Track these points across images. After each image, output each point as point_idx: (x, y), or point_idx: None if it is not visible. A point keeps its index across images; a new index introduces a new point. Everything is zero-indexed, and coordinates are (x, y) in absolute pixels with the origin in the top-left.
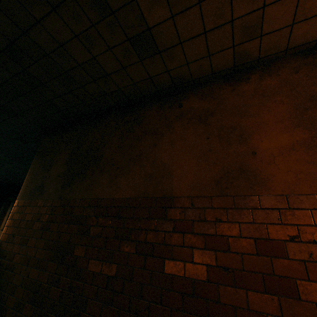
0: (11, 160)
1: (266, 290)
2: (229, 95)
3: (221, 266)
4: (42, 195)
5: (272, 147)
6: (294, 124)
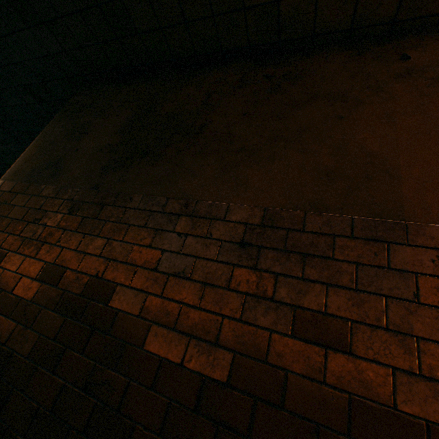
0: (3, 135)
1: None
2: None
3: None
4: (55, 178)
5: None
6: None
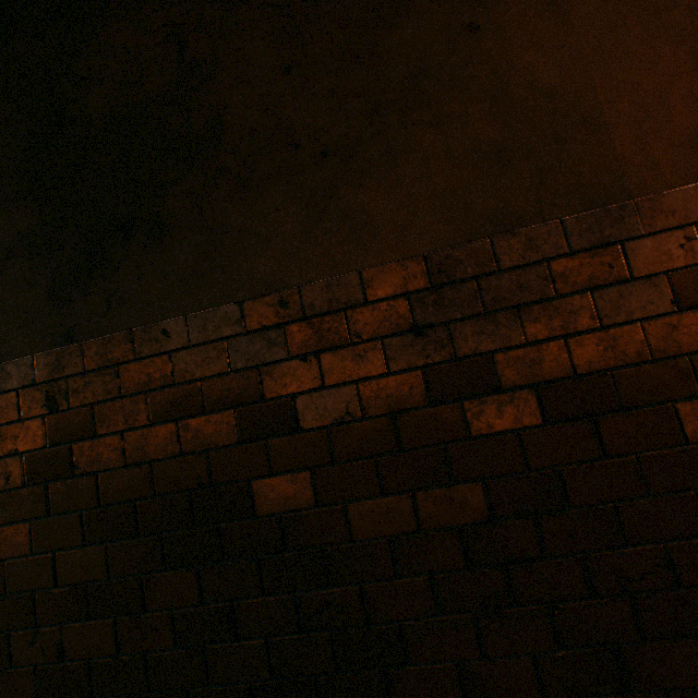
0: None
1: None
2: None
3: None
4: None
5: None
6: None
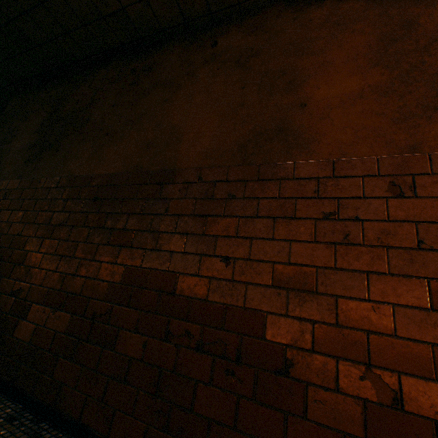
0: None
1: (273, 283)
2: (288, 26)
3: (221, 256)
4: None
5: (331, 96)
6: (372, 62)
